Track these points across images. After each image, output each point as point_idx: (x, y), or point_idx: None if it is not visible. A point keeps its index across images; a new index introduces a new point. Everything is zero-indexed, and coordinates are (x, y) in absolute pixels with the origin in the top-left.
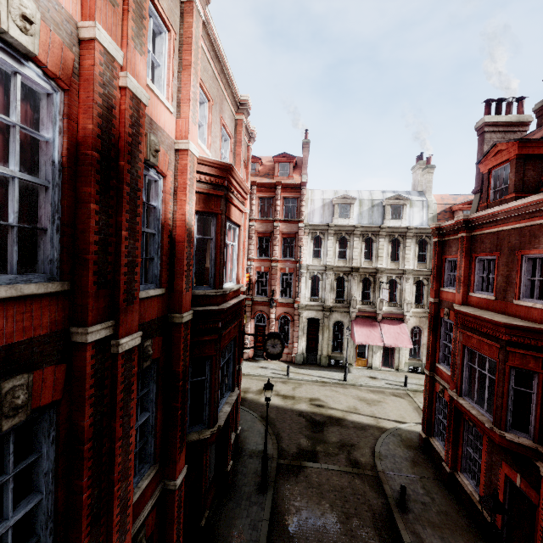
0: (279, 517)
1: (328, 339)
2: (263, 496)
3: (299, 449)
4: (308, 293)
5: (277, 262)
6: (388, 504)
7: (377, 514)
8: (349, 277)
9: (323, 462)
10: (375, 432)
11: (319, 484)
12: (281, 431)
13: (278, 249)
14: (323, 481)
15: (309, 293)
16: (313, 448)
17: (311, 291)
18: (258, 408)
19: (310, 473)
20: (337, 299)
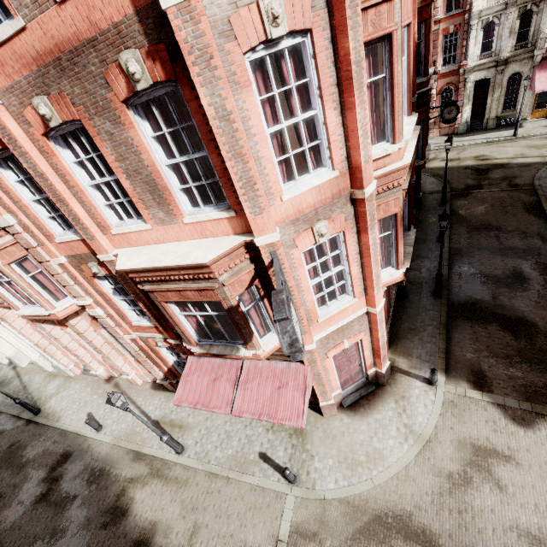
0: (455, 213)
1: (499, 99)
2: (443, 207)
3: (467, 186)
4: (477, 50)
5: (439, 23)
6: (538, 199)
7: (528, 204)
8: (541, 5)
9: (487, 189)
10: (539, 166)
11: (483, 198)
12: (450, 180)
13: (440, 4)
14: (486, 197)
15: (478, 51)
16: (478, 184)
17: (482, 46)
18: (428, 171)
19: (476, 195)
20: (517, 46)
